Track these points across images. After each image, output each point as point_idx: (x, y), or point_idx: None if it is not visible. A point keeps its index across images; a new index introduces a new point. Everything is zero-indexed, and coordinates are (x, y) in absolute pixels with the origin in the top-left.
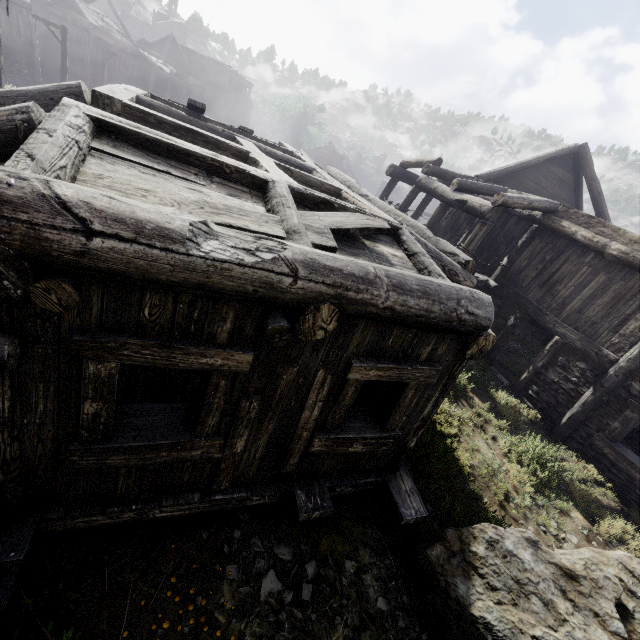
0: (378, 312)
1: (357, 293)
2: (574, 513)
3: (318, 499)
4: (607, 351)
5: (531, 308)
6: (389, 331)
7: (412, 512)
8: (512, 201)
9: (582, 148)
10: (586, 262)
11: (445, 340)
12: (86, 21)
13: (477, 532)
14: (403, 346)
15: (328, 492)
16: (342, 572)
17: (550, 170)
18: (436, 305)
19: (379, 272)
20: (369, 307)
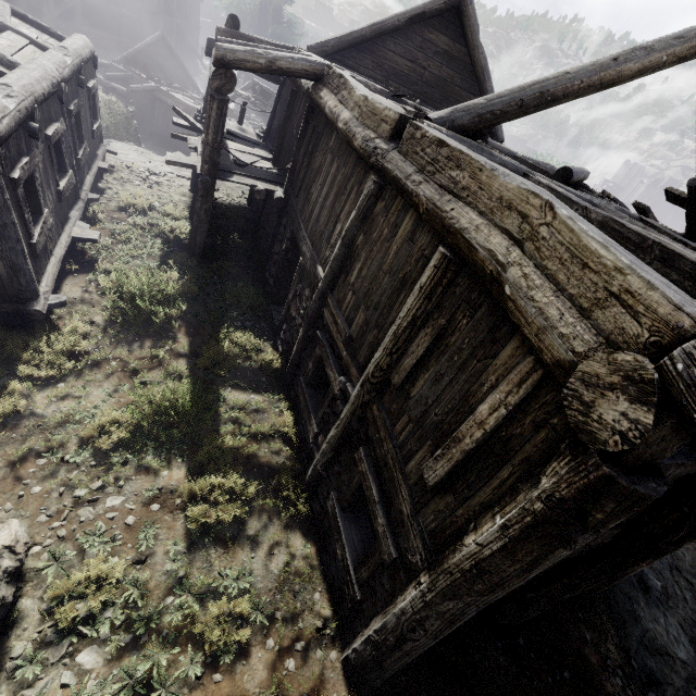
0: None
1: None
2: (173, 471)
3: None
4: (318, 270)
5: (296, 223)
6: None
7: None
8: (234, 57)
9: None
10: (330, 147)
11: None
12: None
13: None
14: None
15: None
16: None
17: (426, 38)
18: None
19: None
20: None
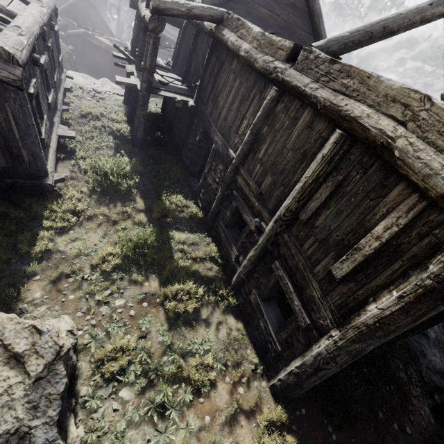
0: None
1: None
2: (151, 283)
3: None
4: (230, 151)
5: (206, 122)
6: None
7: None
8: (165, 6)
9: None
10: (233, 69)
11: None
12: None
13: None
14: None
15: None
16: None
17: None
18: None
19: None
20: None
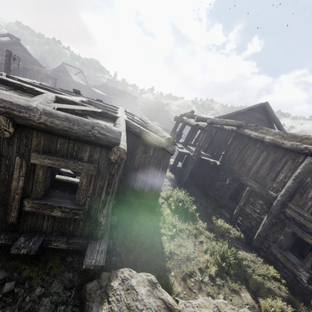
0: (37, 125)
1: (19, 112)
2: (244, 294)
3: (31, 243)
4: (271, 192)
5: (235, 173)
6: (55, 139)
7: (92, 261)
8: (216, 121)
9: (265, 104)
10: (257, 147)
11: (96, 150)
12: (72, 79)
13: (119, 273)
14: (69, 150)
15: (41, 241)
16: (31, 293)
17: (252, 114)
18: (75, 126)
19: (39, 107)
20: (29, 121)
